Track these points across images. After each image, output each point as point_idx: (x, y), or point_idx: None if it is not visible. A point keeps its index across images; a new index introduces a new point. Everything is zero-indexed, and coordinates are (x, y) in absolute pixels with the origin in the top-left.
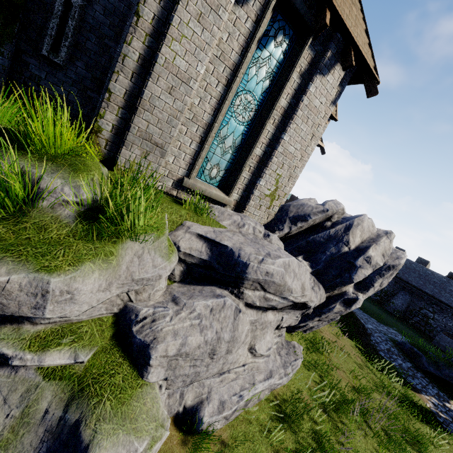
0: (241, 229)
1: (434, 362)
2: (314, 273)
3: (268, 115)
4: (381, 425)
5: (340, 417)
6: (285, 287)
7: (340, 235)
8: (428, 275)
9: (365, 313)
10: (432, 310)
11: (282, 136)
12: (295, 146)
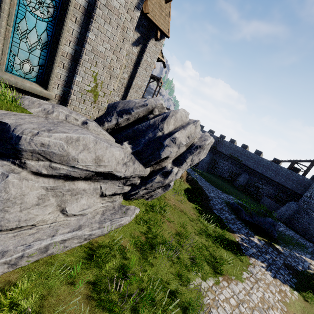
0: (49, 115)
1: (249, 214)
2: (135, 153)
3: (66, 12)
4: (190, 255)
5: (153, 253)
6: (69, 157)
7: (157, 124)
8: (260, 161)
9: (215, 187)
10: (261, 183)
11: (87, 35)
12: (104, 45)
